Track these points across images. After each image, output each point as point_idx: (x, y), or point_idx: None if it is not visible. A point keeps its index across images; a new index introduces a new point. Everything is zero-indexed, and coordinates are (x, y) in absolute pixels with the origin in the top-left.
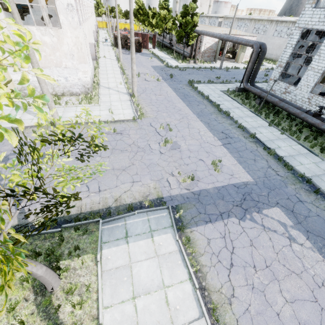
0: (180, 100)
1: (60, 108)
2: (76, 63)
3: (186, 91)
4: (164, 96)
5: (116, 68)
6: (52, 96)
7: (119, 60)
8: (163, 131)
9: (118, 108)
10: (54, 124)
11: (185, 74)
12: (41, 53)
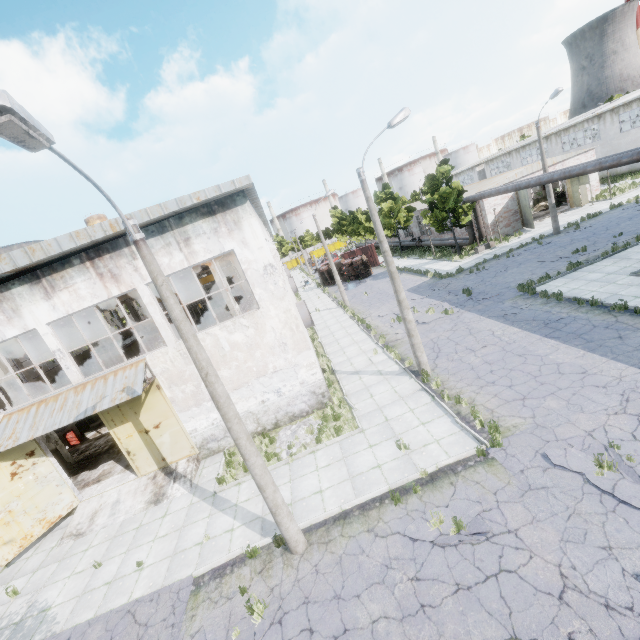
0: (549, 341)
1: (281, 471)
2: (292, 355)
3: (537, 312)
4: (496, 347)
5: (346, 323)
6: (256, 438)
7: (344, 305)
8: (622, 482)
9: (410, 424)
10: (283, 542)
11: (491, 277)
12: (231, 363)
